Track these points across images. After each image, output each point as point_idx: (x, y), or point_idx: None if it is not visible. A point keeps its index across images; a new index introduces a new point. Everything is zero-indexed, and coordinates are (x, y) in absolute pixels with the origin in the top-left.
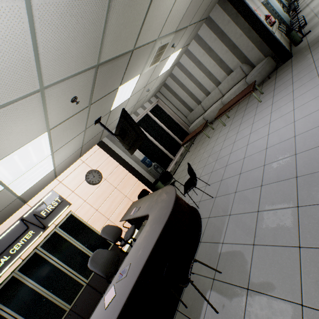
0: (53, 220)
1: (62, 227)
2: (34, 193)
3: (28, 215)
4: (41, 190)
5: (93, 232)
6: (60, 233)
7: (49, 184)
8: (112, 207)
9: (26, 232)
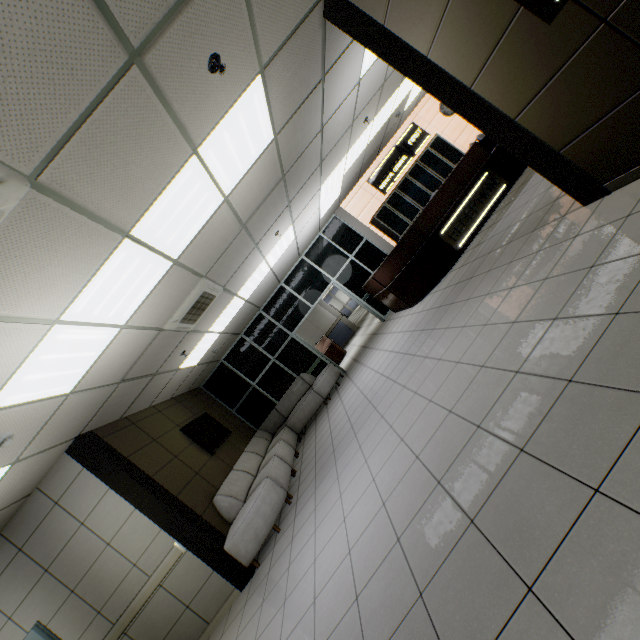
0: (417, 149)
1: (432, 147)
2: (402, 121)
3: (398, 145)
4: (403, 123)
5: (459, 153)
6: (431, 152)
7: (407, 118)
8: (470, 140)
9: (399, 158)
